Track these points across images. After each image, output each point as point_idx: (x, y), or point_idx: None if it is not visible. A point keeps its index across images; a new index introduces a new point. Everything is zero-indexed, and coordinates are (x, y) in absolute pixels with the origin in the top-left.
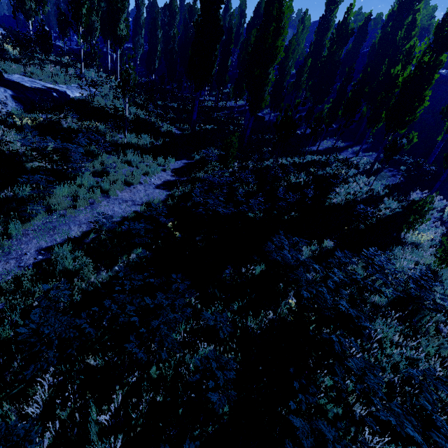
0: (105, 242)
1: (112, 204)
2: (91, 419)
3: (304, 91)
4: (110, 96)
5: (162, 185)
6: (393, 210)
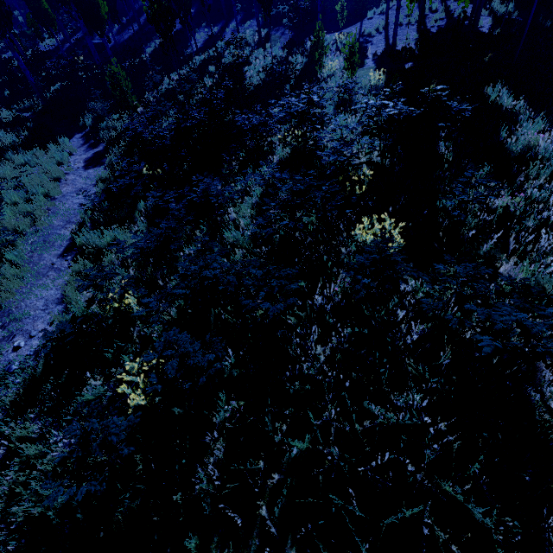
0: (109, 212)
1: (67, 201)
2: (232, 223)
3: None
4: None
5: (88, 166)
6: (302, 63)
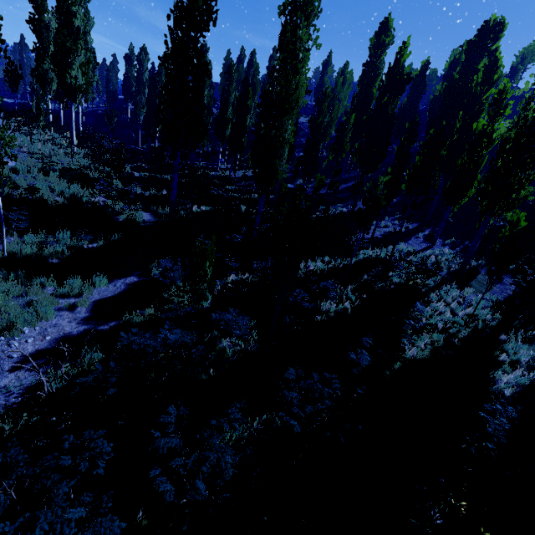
0: None
1: None
2: None
3: (350, 155)
4: (33, 169)
5: (35, 356)
6: (531, 372)
